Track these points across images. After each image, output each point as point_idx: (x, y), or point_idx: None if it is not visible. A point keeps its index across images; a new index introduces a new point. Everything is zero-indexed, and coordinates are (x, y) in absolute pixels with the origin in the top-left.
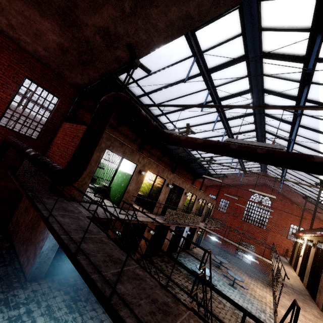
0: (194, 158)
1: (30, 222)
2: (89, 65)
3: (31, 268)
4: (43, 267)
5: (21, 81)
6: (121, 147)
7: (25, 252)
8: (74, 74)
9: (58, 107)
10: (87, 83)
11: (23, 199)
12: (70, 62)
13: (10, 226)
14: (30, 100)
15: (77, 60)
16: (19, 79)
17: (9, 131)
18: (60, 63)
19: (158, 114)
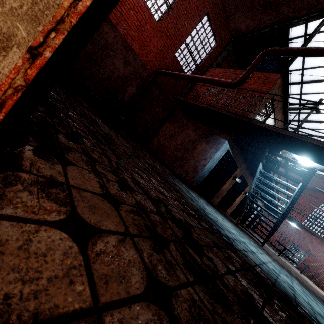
0: (319, 137)
1: (180, 145)
2: (271, 9)
3: (193, 178)
4: (198, 182)
5: (203, 16)
6: (279, 99)
7: (180, 166)
8: (244, 18)
9: (213, 51)
10: (249, 30)
11: (164, 128)
12: (253, 3)
13: (152, 147)
14: (199, 37)
15: (263, 2)
16: (202, 14)
17: (178, 64)
18: (241, 3)
19: (292, 82)
